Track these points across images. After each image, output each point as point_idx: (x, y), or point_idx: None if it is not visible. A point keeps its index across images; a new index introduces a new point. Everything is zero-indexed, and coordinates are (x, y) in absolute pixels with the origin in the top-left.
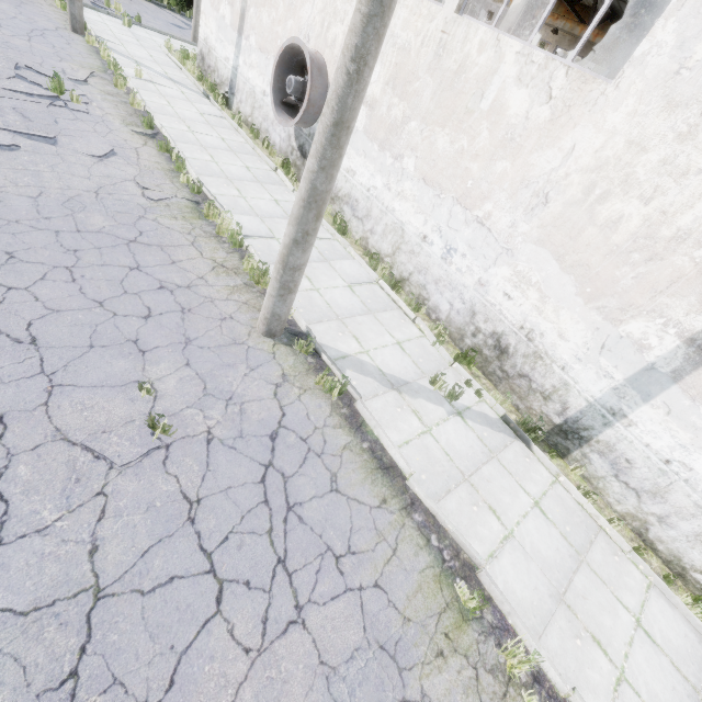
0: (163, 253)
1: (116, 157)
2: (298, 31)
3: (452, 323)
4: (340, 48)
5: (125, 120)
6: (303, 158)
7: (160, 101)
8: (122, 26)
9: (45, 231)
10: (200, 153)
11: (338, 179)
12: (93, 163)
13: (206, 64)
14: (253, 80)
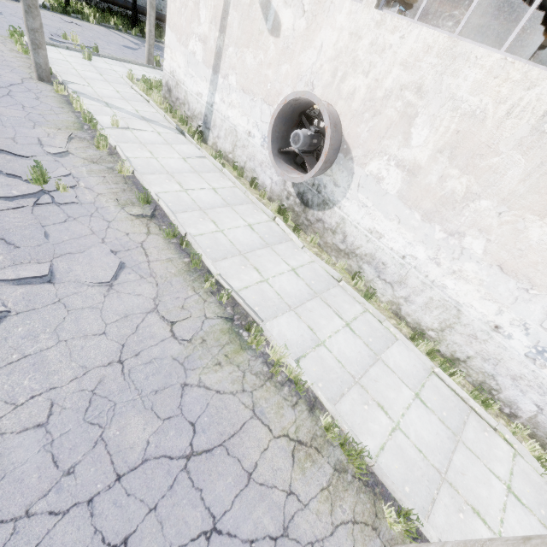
0: (232, 461)
1: (125, 271)
2: (297, 77)
3: (540, 426)
4: (362, 102)
5: (119, 199)
6: (303, 205)
7: (143, 153)
8: (83, 60)
9: (73, 514)
10: (202, 221)
11: (355, 236)
12: (103, 298)
13: (174, 95)
14: (234, 119)
